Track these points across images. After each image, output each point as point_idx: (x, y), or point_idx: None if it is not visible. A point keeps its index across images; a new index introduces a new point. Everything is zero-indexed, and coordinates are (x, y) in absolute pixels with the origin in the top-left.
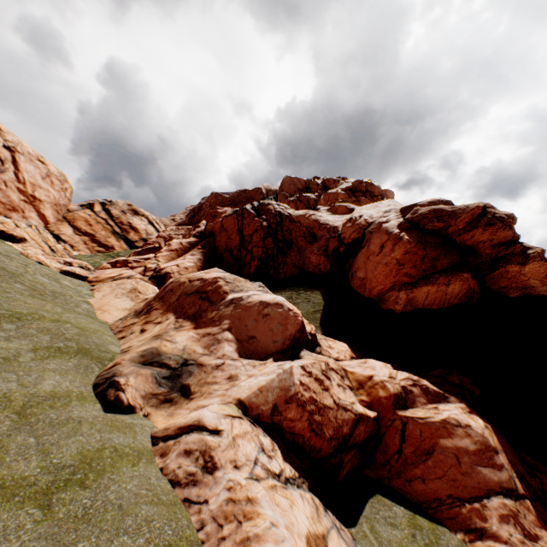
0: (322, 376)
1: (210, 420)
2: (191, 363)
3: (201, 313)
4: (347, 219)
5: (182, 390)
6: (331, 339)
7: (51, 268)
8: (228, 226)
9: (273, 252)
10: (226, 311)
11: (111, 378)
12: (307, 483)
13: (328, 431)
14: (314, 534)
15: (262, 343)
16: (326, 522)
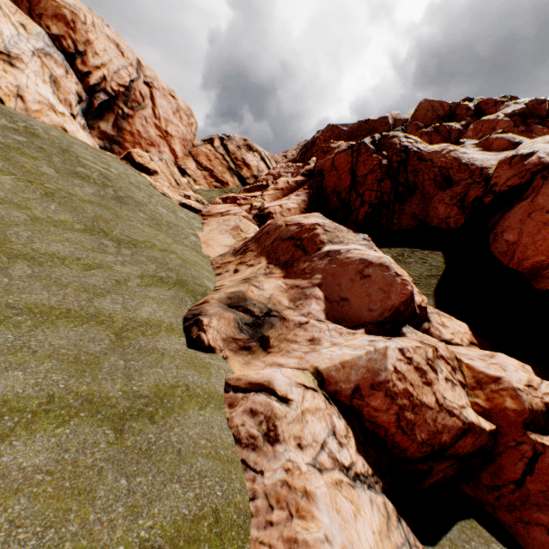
0: (426, 366)
1: (281, 385)
2: (273, 315)
3: (292, 262)
4: (506, 157)
5: (261, 340)
6: (445, 315)
7: (172, 200)
8: (340, 164)
9: (389, 198)
10: (319, 264)
11: (197, 316)
12: (381, 483)
13: (420, 433)
14: None
15: (355, 308)
16: (397, 537)
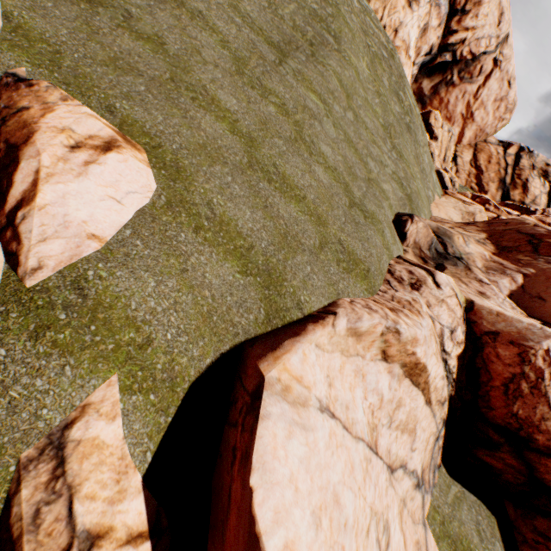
0: None
1: (440, 278)
2: (462, 261)
3: (512, 250)
4: None
5: (438, 265)
6: None
7: (433, 164)
8: None
9: None
10: (541, 264)
11: (411, 213)
12: (452, 393)
13: (519, 408)
14: (428, 384)
15: (546, 310)
16: (437, 416)
